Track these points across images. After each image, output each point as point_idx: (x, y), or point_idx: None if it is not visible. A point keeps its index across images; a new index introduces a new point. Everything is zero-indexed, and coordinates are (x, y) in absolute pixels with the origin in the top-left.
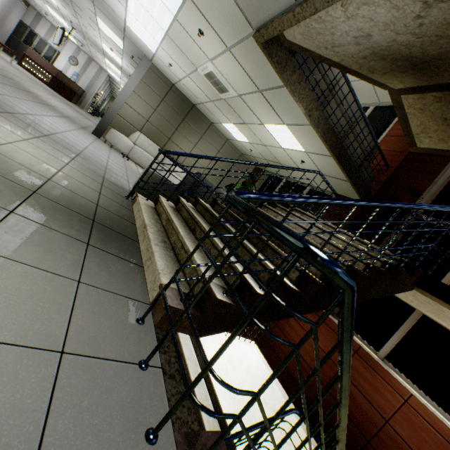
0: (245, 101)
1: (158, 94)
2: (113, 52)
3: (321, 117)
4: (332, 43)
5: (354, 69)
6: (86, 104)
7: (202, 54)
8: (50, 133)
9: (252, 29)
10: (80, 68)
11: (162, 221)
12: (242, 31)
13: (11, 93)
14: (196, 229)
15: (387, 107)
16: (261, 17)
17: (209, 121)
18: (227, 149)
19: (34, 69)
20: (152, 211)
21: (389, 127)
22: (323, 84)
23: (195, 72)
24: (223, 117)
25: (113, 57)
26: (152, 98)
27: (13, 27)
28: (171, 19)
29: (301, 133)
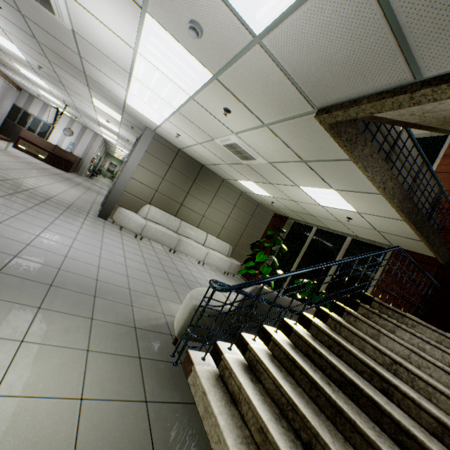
0: (276, 167)
1: (165, 162)
2: (109, 123)
3: (396, 185)
4: (428, 110)
5: (430, 125)
6: (84, 170)
7: (224, 128)
8: (55, 270)
9: (312, 107)
10: (75, 137)
11: (248, 424)
12: (294, 110)
13: (3, 213)
14: (316, 449)
15: (420, 139)
16: (335, 96)
17: (221, 178)
18: (243, 201)
19: (30, 148)
20: (223, 395)
21: (437, 162)
22: (385, 143)
23: (210, 142)
24: (240, 176)
25: (109, 126)
26: (159, 166)
27: (7, 111)
28: (185, 98)
29: (358, 198)
